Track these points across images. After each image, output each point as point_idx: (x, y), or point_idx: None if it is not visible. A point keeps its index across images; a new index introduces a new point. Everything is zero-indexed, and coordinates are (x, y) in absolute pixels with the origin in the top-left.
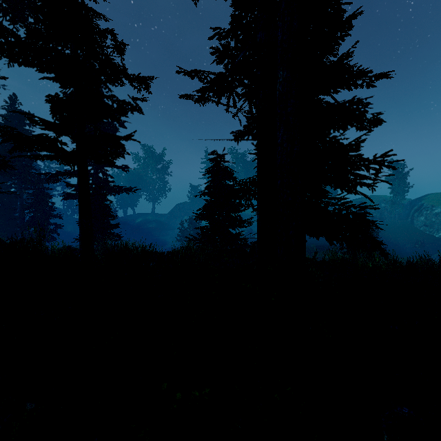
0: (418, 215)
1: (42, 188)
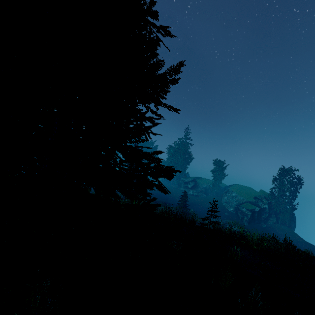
0: (225, 195)
1: None
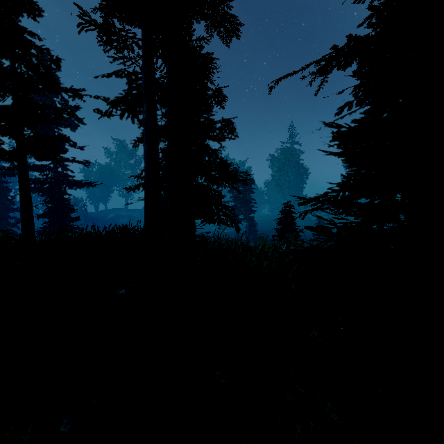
0: None
1: (0, 182)
